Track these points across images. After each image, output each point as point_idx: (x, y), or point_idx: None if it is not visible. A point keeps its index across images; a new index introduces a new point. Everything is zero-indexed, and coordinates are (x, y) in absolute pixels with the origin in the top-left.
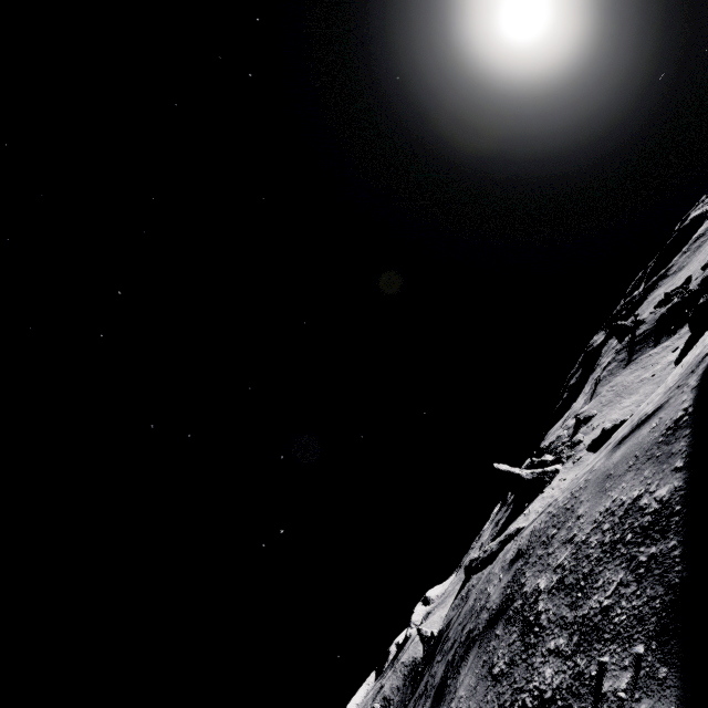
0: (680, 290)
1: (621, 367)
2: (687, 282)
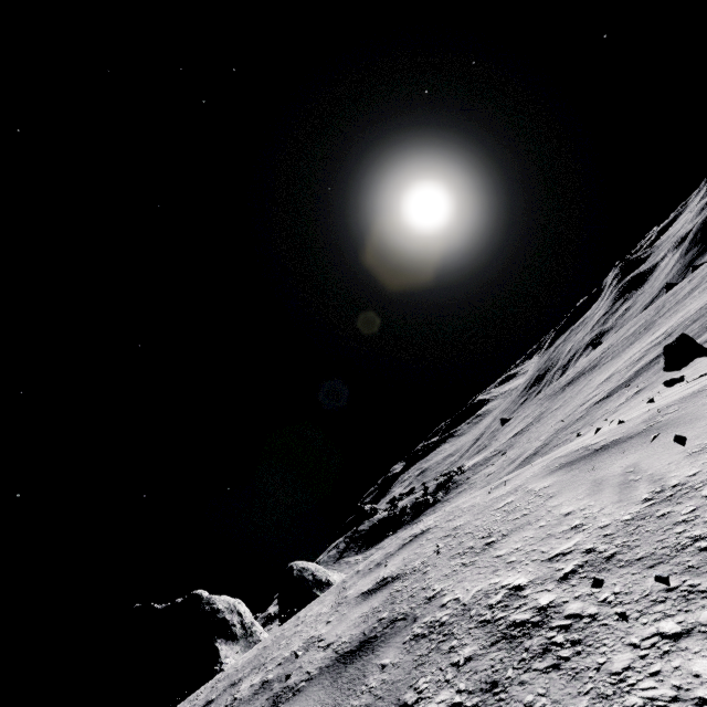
0: (404, 497)
1: (334, 559)
2: (411, 491)
